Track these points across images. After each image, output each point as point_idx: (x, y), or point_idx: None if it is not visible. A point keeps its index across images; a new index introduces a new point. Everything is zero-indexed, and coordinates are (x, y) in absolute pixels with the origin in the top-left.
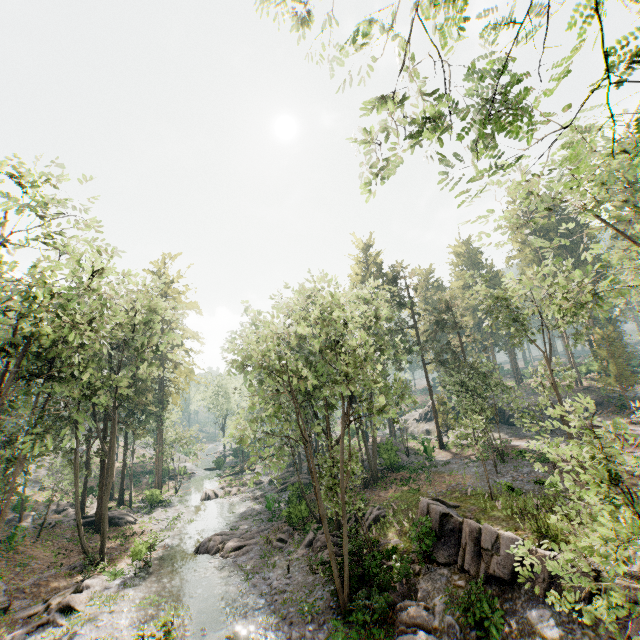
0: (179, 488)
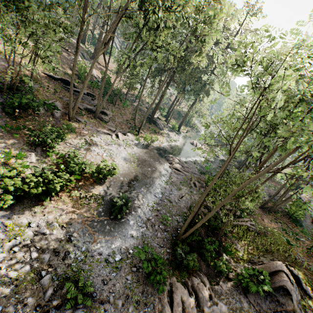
0: (188, 132)
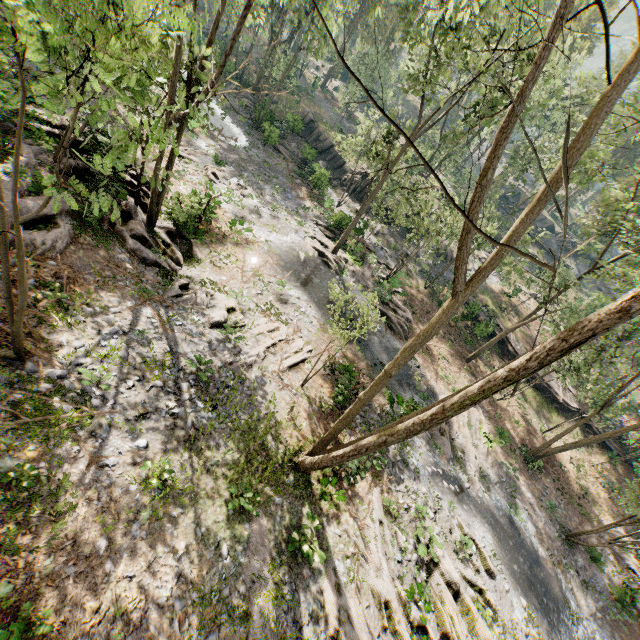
0: None
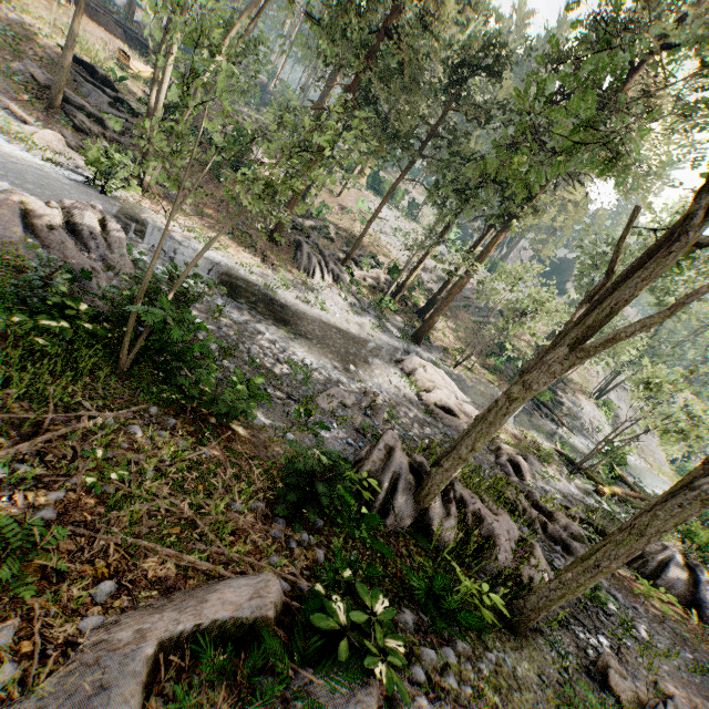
0: (459, 363)
